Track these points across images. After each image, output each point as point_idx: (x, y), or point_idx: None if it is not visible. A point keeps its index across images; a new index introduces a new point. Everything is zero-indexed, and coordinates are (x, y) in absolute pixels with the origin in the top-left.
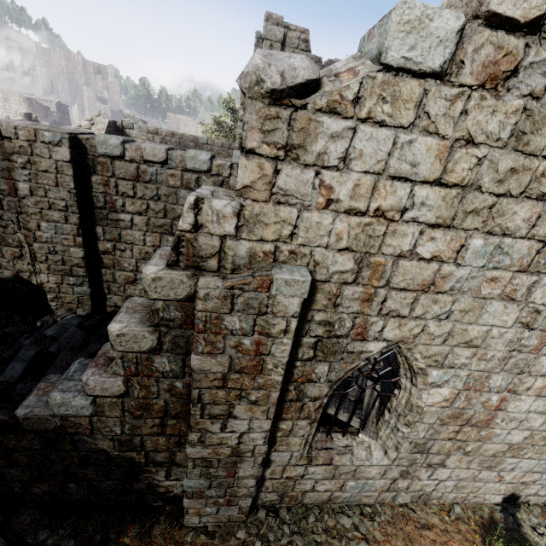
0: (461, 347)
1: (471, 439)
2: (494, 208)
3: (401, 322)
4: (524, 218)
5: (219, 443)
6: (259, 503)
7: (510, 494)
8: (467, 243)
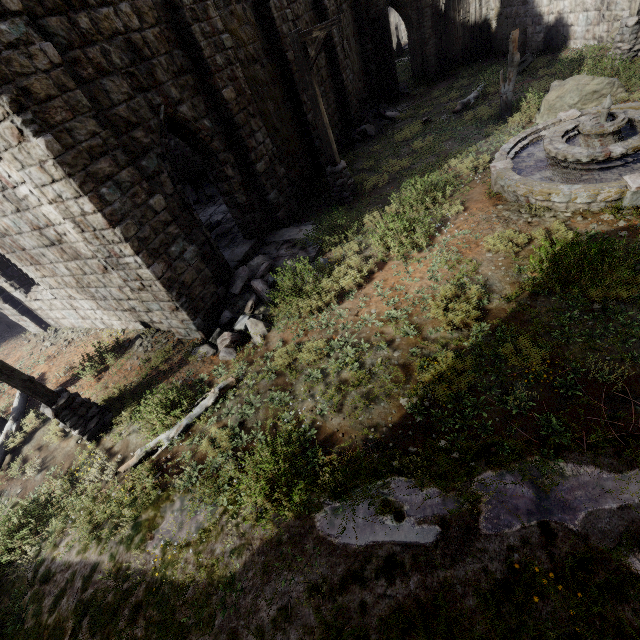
0: None
1: (51, 275)
2: None
3: None
4: None
5: None
6: (55, 326)
7: (140, 321)
8: None
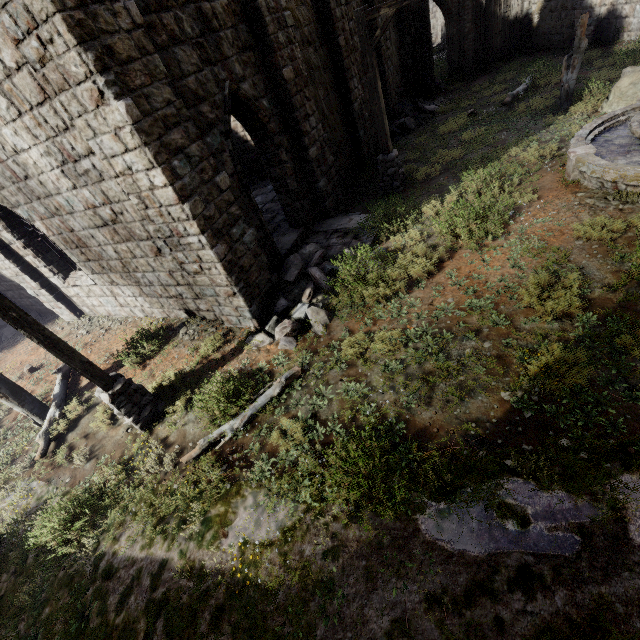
0: (1, 190)
1: (97, 259)
2: None
3: None
4: None
5: (6, 268)
6: (89, 314)
7: (184, 309)
8: None
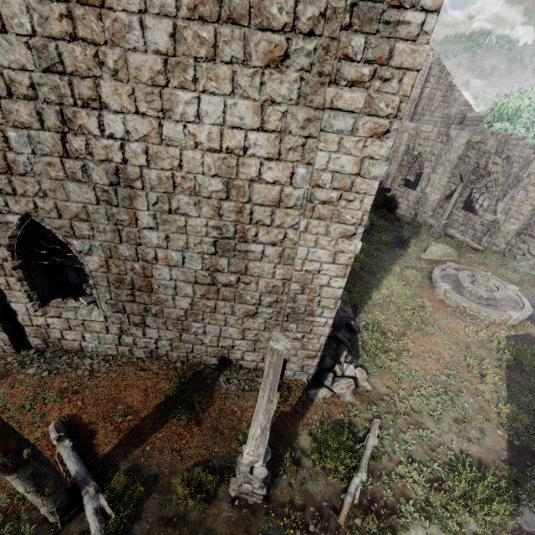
0: (76, 221)
1: (149, 303)
2: (0, 107)
3: (14, 198)
4: (28, 114)
5: None
6: (34, 346)
7: (221, 357)
8: (5, 135)
